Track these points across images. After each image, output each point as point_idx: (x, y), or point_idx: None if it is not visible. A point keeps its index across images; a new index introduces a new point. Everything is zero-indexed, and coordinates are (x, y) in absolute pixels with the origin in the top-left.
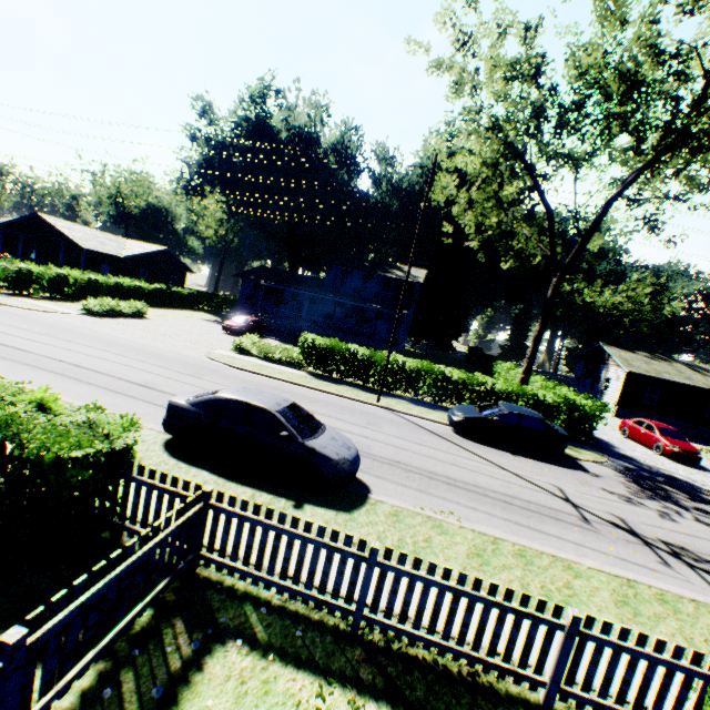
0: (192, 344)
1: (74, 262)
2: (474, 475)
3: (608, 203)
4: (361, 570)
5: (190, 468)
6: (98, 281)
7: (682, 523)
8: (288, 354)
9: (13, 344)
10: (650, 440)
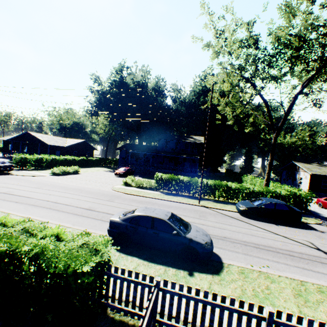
0: (103, 184)
1: (44, 151)
2: (265, 240)
3: (296, 96)
4: (244, 316)
5: (127, 257)
6: (56, 158)
7: None
8: (150, 184)
9: (24, 195)
10: None
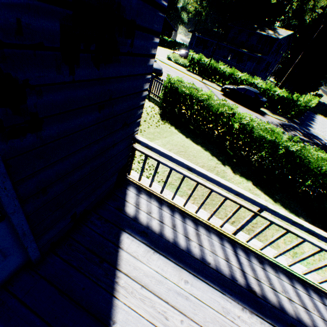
0: None
1: None
2: None
3: None
4: None
5: None
6: None
7: None
8: (183, 62)
9: None
10: None
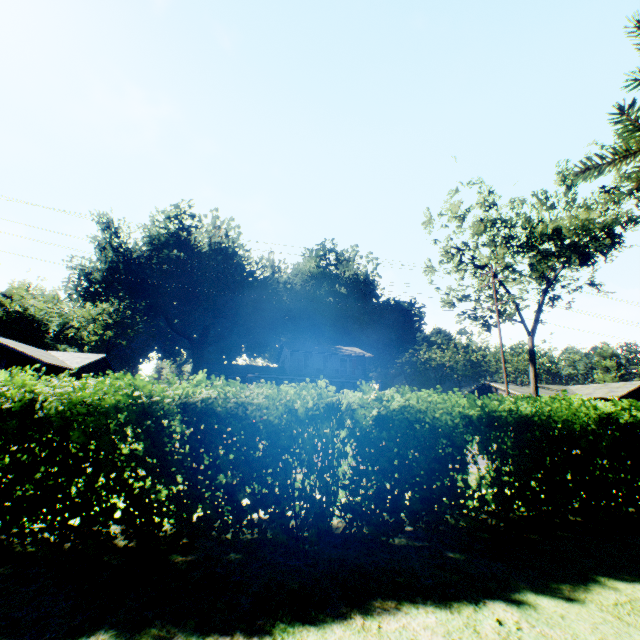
0: None
1: None
2: None
3: (545, 291)
4: None
5: None
6: None
7: None
8: None
9: None
10: None
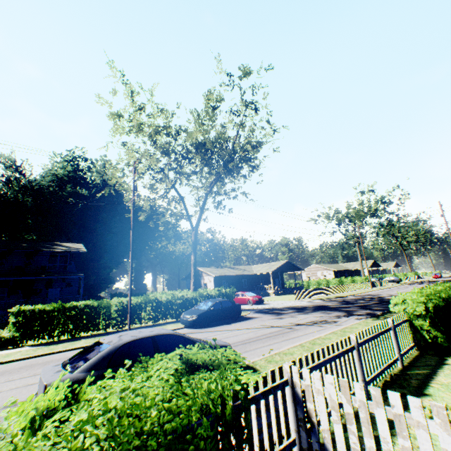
0: None
1: None
2: (241, 336)
3: (207, 195)
4: None
5: None
6: None
7: (298, 316)
8: None
9: None
10: (246, 300)
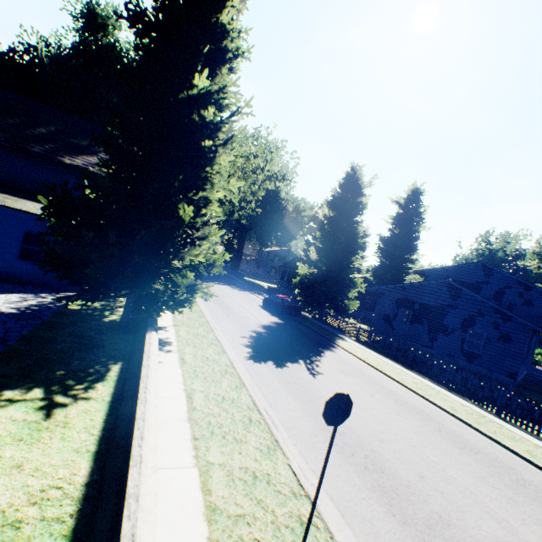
0: None
1: None
2: None
3: None
4: None
5: None
6: None
7: None
8: None
9: None
10: None
